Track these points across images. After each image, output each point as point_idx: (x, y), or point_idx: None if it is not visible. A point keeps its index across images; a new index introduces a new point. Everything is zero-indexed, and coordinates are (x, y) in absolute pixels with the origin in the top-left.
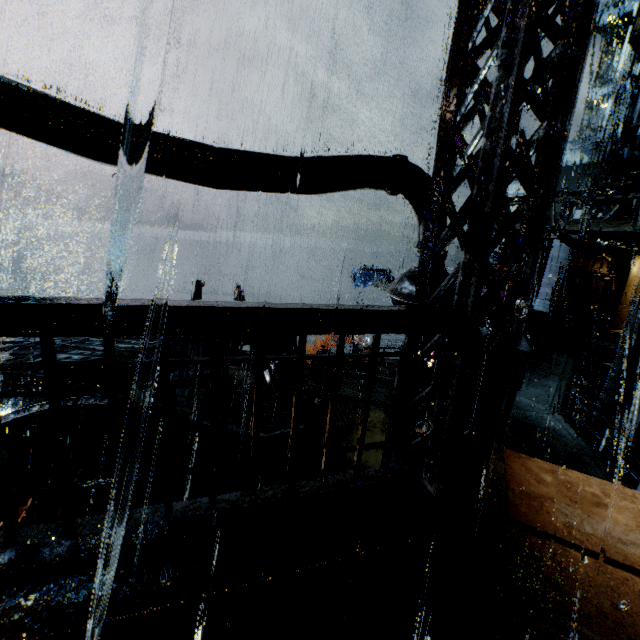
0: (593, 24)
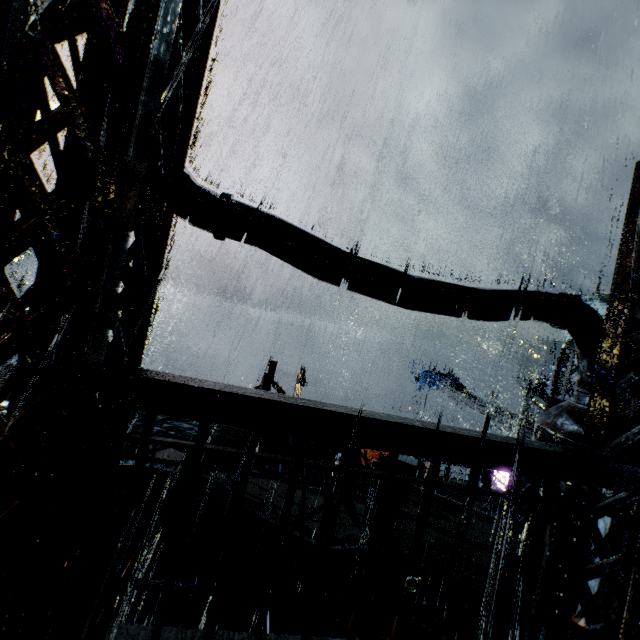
0: None
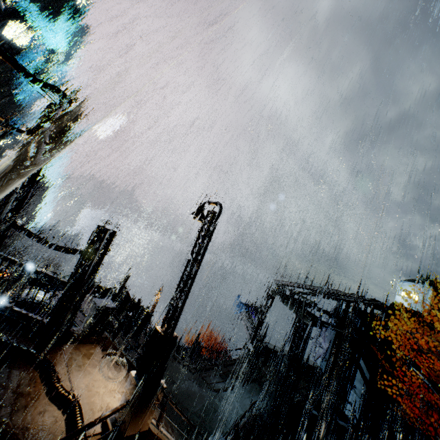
0: (104, 240)
